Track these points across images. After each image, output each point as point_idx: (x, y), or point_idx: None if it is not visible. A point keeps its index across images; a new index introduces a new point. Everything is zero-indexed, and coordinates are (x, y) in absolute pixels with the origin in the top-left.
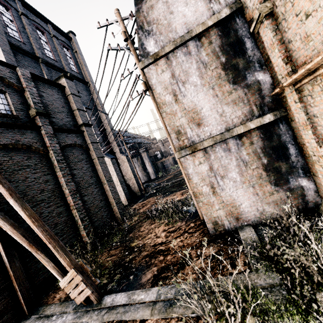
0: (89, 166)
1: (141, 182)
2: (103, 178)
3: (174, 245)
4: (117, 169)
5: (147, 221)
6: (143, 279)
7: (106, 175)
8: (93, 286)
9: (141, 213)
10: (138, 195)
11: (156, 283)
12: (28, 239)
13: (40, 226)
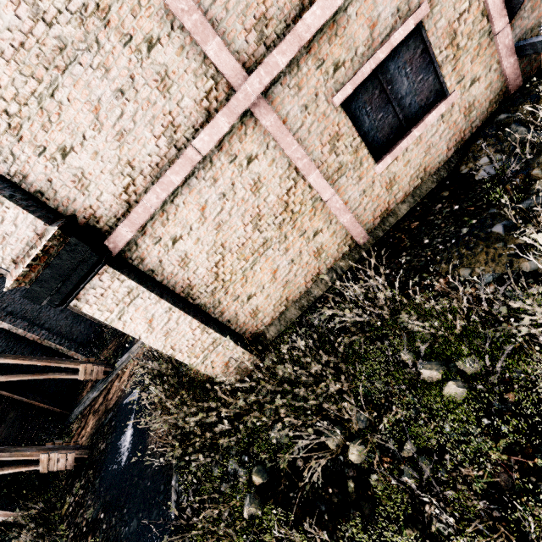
0: (20, 294)
1: None
2: None
3: None
4: None
5: None
6: (135, 341)
7: None
8: (104, 364)
9: None
10: None
11: None
12: (28, 373)
13: (32, 359)
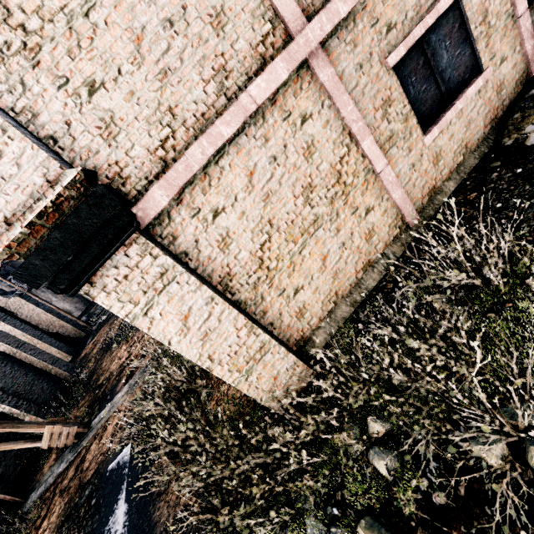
0: None
1: (75, 317)
2: (7, 348)
3: (136, 353)
4: (17, 323)
5: (107, 354)
6: (117, 390)
7: (9, 341)
8: (77, 424)
9: (96, 353)
10: (82, 337)
11: (127, 382)
12: None
13: None
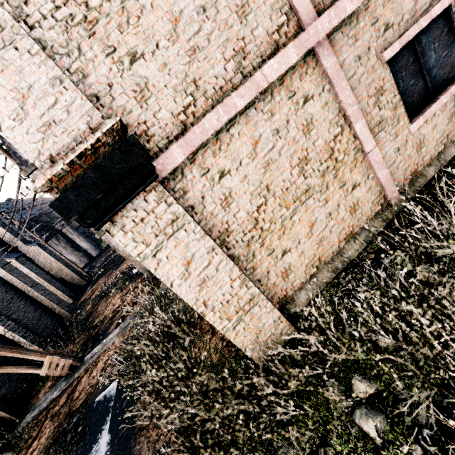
0: None
1: (79, 268)
2: (23, 286)
3: (128, 301)
4: (33, 267)
5: (102, 300)
6: (109, 331)
7: (26, 281)
8: (72, 357)
9: (94, 298)
10: (83, 285)
11: (118, 326)
12: None
13: None
